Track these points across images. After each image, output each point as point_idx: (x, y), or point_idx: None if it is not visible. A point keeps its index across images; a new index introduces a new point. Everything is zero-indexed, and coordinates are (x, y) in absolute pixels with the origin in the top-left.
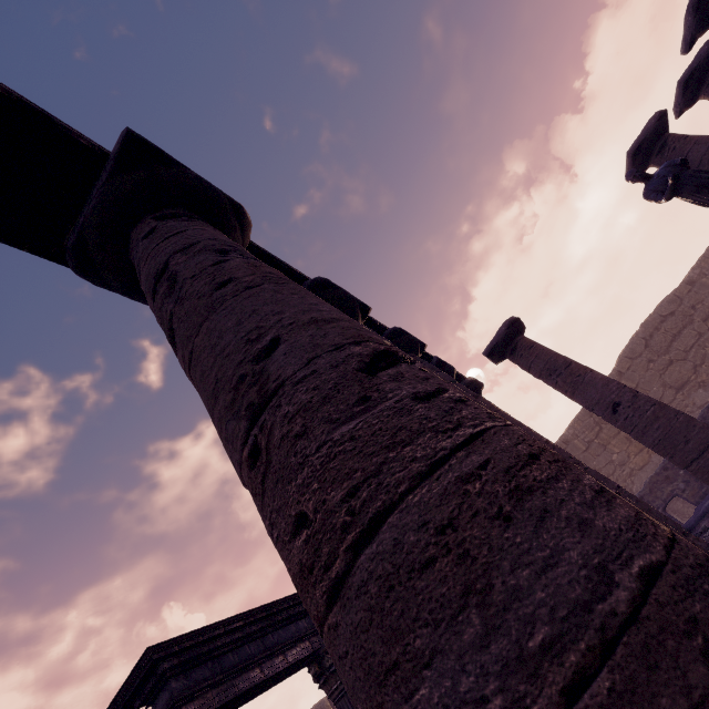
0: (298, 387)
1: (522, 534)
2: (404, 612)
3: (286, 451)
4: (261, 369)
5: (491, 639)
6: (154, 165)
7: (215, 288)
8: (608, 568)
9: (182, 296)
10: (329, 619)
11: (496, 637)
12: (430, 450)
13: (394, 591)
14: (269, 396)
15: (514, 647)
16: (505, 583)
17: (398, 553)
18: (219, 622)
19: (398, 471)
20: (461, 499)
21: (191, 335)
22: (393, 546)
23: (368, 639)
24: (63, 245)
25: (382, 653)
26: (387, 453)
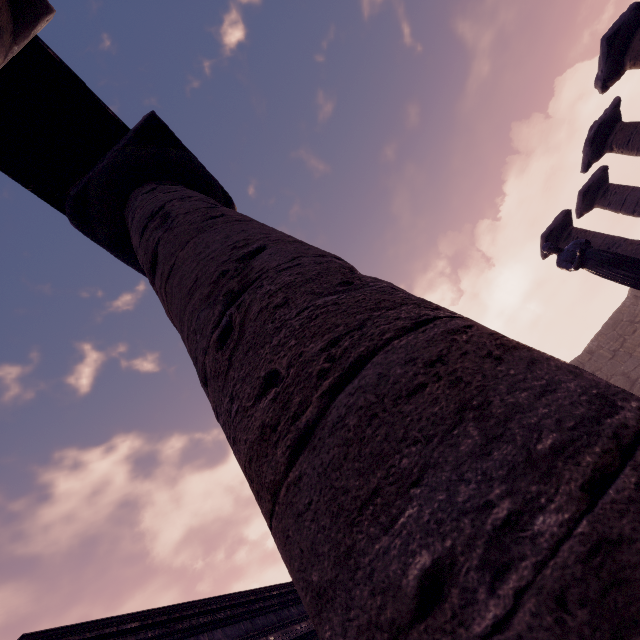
0: (282, 273)
1: (515, 369)
2: (389, 435)
3: (263, 321)
4: (245, 265)
5: (493, 447)
6: (167, 145)
7: (206, 219)
8: (609, 397)
9: (173, 226)
10: (290, 476)
11: (499, 444)
12: (414, 314)
13: (378, 417)
14: (250, 284)
15: (521, 451)
16: (504, 400)
17: (382, 384)
18: (114, 617)
19: (383, 324)
20: (449, 343)
21: (176, 250)
22: (378, 379)
23: (340, 476)
24: (66, 193)
25: (358, 486)
26: (371, 312)
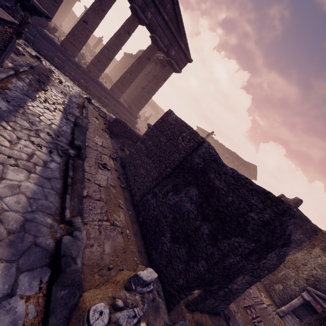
0: None
1: None
2: None
3: None
4: None
5: None
6: None
7: None
8: None
9: None
10: None
11: None
12: None
13: None
14: None
15: None
16: None
17: None
18: None
19: None
20: None
21: None
22: None
23: None
24: None
25: None
26: None
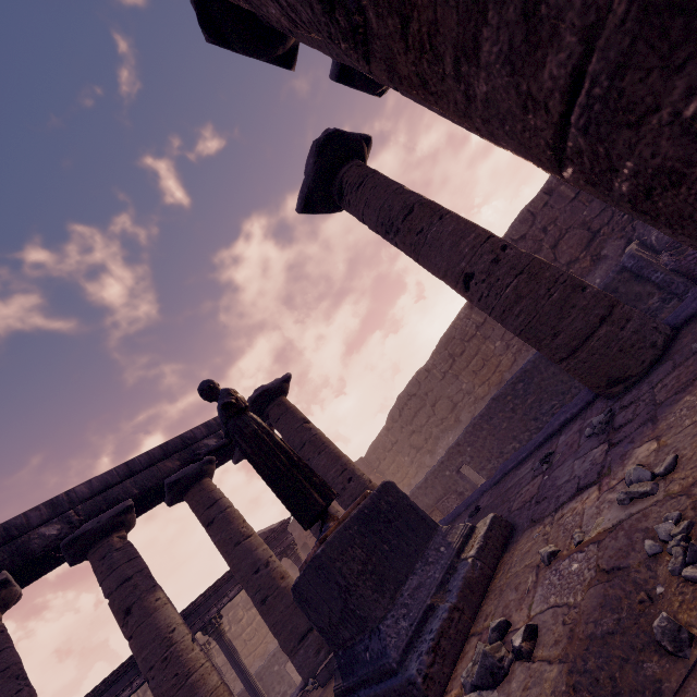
0: None
1: None
2: None
3: None
4: None
5: None
6: None
7: None
8: None
9: None
10: None
11: None
12: None
13: None
14: None
15: None
16: None
17: None
18: None
19: None
20: None
21: None
22: None
23: None
24: None
25: None
26: None
